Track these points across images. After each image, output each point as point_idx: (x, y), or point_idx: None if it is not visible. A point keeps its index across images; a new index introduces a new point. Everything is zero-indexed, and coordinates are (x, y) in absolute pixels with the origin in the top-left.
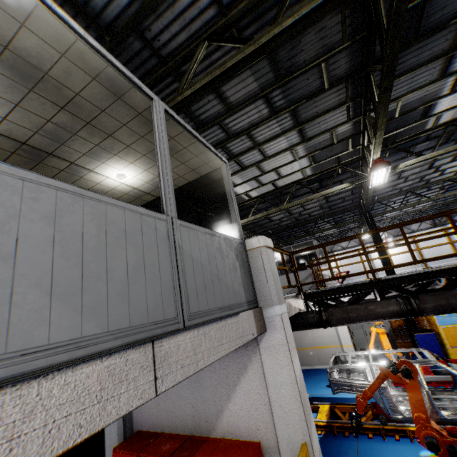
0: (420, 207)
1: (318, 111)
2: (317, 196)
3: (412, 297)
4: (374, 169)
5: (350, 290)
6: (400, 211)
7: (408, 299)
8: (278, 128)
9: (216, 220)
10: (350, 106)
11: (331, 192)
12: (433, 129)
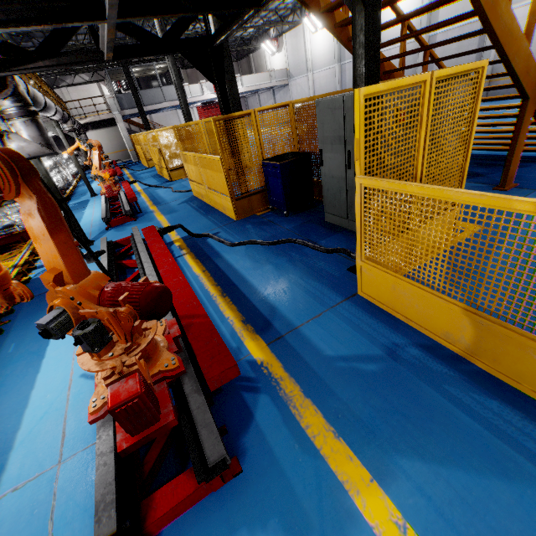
0: None
1: None
2: None
3: None
4: None
5: None
6: None
7: None
8: None
9: None
10: None
11: None
12: None
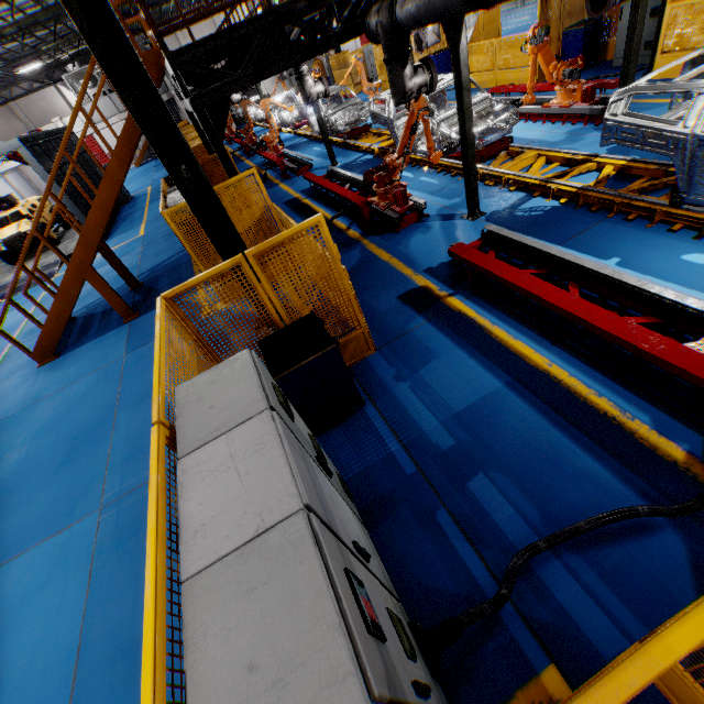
0: None
1: None
2: None
3: None
4: None
5: None
6: None
7: None
8: None
9: None
10: None
11: None
12: None
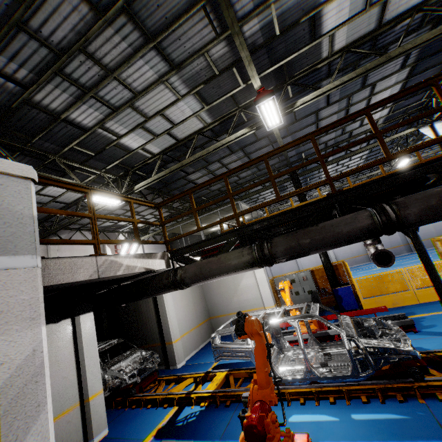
0: (354, 166)
1: (166, 15)
2: (218, 145)
3: (267, 241)
4: (258, 101)
5: (215, 242)
6: (335, 172)
7: (260, 244)
8: (125, 43)
9: (121, 183)
10: (208, 10)
11: (231, 140)
12: (331, 57)
